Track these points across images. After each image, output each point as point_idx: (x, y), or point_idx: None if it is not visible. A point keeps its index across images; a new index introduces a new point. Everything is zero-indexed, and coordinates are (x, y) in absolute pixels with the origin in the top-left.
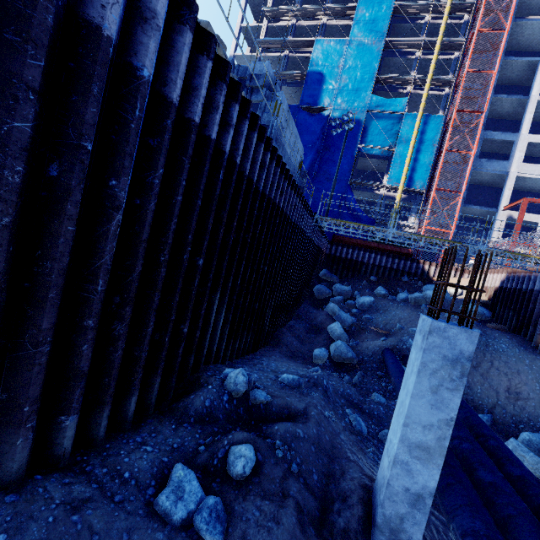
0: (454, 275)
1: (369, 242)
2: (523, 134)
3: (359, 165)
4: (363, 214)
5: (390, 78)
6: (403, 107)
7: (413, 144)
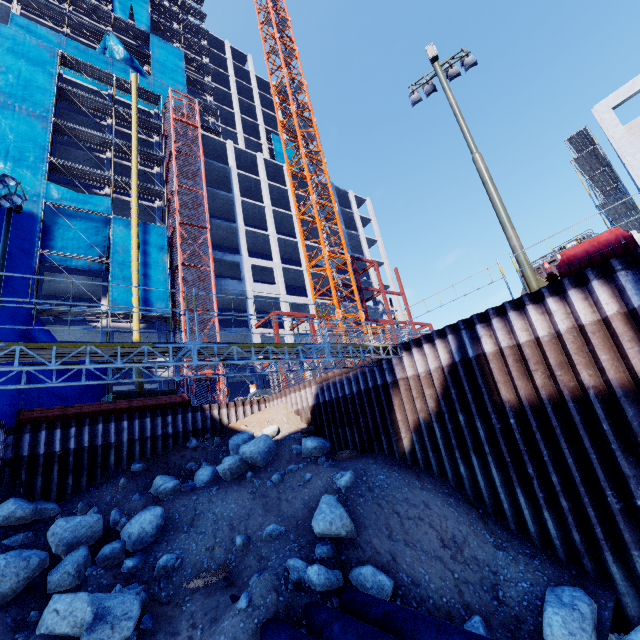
0: (251, 411)
1: (110, 403)
2: (245, 256)
3: (48, 288)
4: (106, 329)
5: (75, 168)
6: (108, 208)
7: (136, 255)
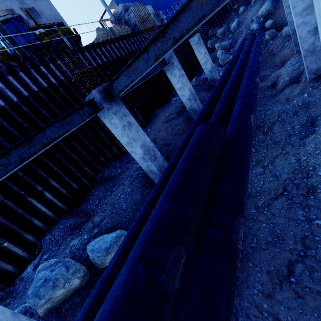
0: None
1: None
2: None
3: None
4: None
5: None
6: None
7: None
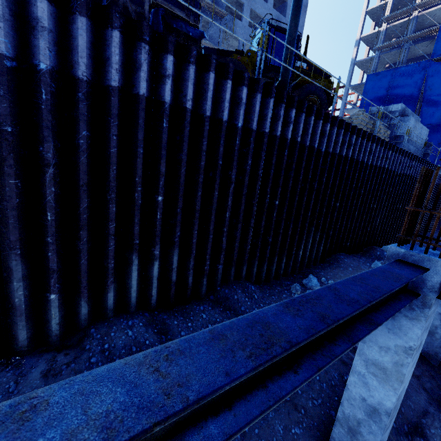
0: None
1: None
2: None
3: None
4: None
5: None
6: None
7: None
